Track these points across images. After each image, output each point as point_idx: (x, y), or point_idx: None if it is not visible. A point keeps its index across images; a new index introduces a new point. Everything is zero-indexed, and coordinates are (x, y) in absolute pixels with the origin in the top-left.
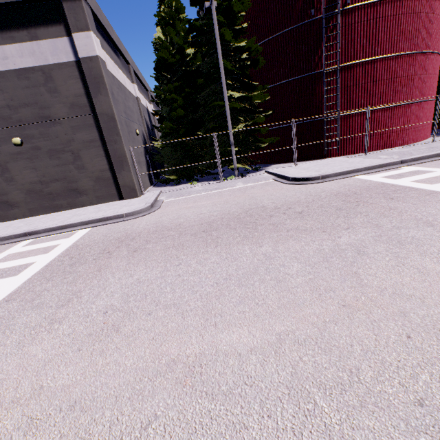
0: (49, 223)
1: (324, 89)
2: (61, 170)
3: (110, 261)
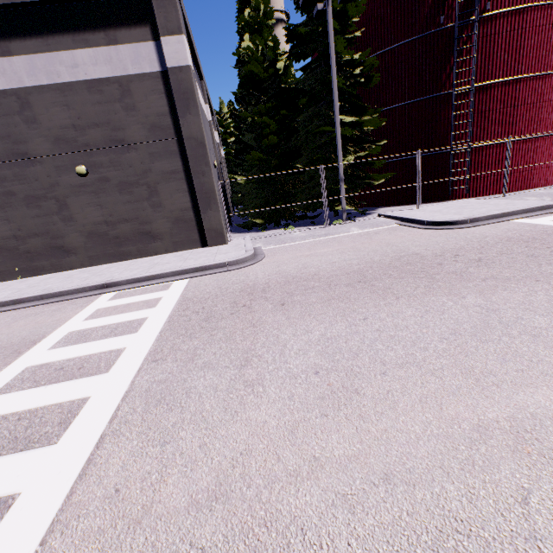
0: (126, 273)
1: (452, 115)
2: (132, 208)
3: (258, 316)
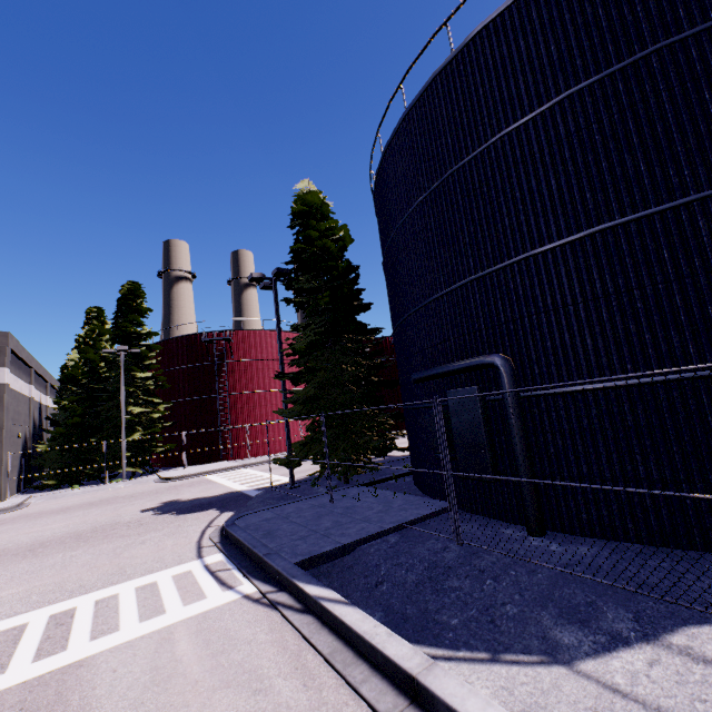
0: None
1: (218, 408)
2: None
3: None
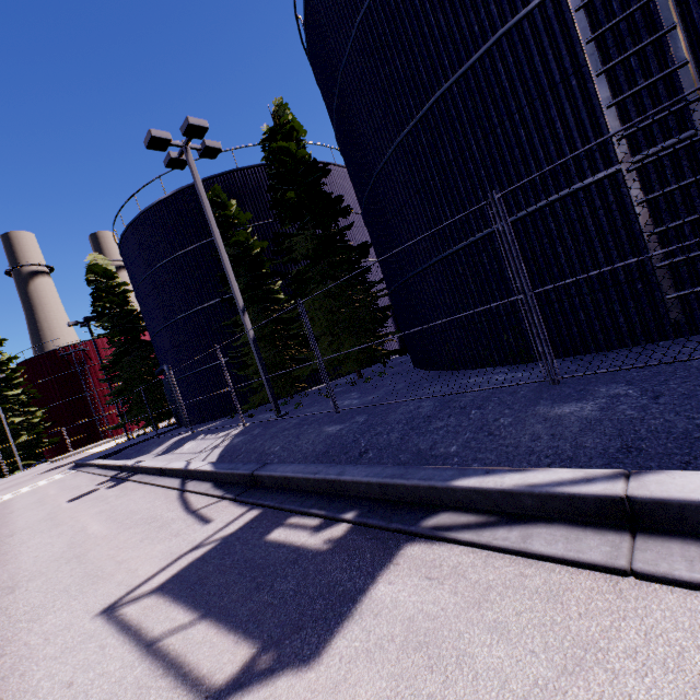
0: None
1: (90, 403)
2: None
3: None
